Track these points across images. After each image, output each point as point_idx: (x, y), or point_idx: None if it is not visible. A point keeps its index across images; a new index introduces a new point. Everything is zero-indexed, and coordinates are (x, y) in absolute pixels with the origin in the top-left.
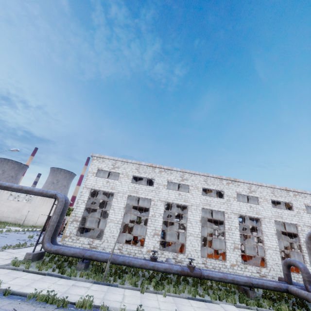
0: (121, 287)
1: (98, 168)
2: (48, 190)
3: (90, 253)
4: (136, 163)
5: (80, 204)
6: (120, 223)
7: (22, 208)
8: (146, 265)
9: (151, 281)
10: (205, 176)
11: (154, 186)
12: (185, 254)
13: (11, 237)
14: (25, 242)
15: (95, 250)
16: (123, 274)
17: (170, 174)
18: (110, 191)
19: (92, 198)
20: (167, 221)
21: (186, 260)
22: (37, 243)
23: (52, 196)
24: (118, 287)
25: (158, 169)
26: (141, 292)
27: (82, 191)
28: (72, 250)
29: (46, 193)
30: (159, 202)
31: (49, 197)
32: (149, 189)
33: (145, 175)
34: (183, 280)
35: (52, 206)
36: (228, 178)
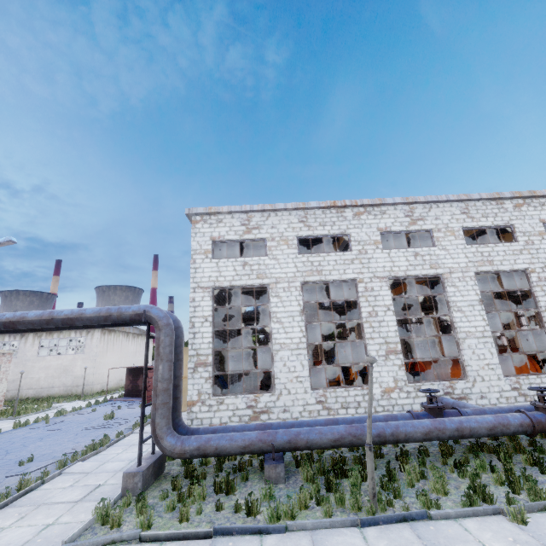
0: (443, 518)
1: (213, 239)
2: (121, 307)
3: (286, 435)
4: (298, 207)
5: (199, 328)
6: (303, 347)
7: (71, 365)
8: (439, 430)
9: (463, 464)
10: (462, 201)
11: (354, 249)
12: (470, 380)
13: (70, 426)
14: (104, 434)
15: (266, 416)
16: (376, 463)
17: (381, 216)
18: (256, 283)
19: (220, 307)
20: (353, 326)
21: (474, 390)
22: (141, 442)
23: (138, 319)
24: (433, 520)
25: (349, 210)
26: (517, 523)
27: (194, 297)
28: (238, 440)
29: (120, 314)
30: (376, 283)
31: (128, 325)
32: (345, 258)
33: (325, 231)
34: (511, 439)
35: (147, 344)
36: (515, 193)
